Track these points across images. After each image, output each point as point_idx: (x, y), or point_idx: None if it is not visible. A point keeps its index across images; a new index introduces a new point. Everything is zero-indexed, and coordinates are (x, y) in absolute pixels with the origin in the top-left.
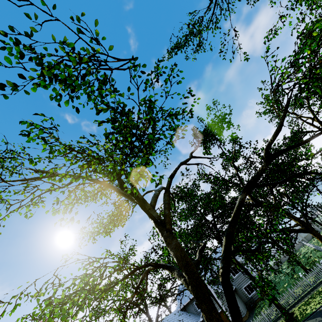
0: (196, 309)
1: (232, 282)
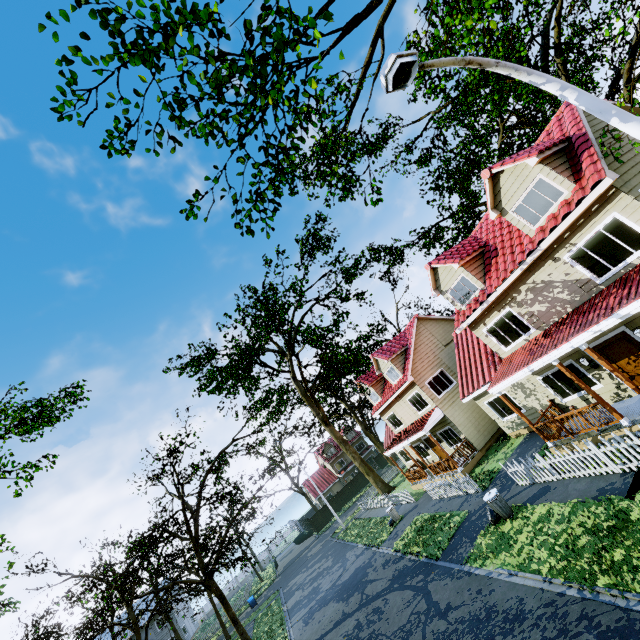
0: None
1: (154, 637)
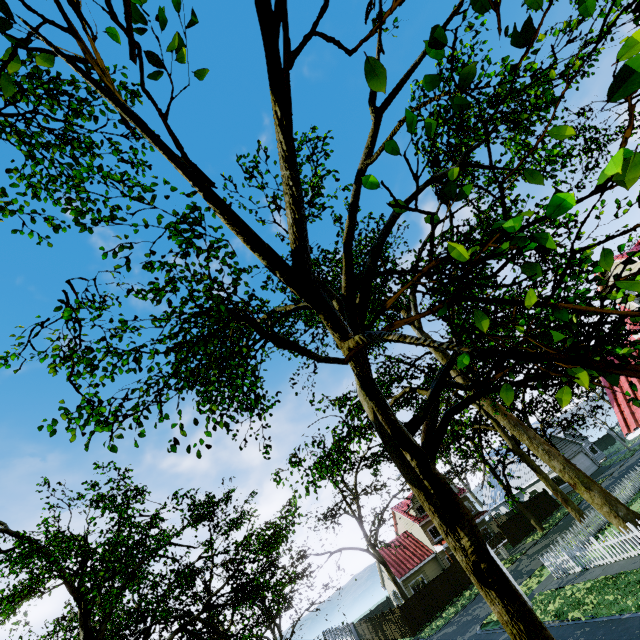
0: None
1: None
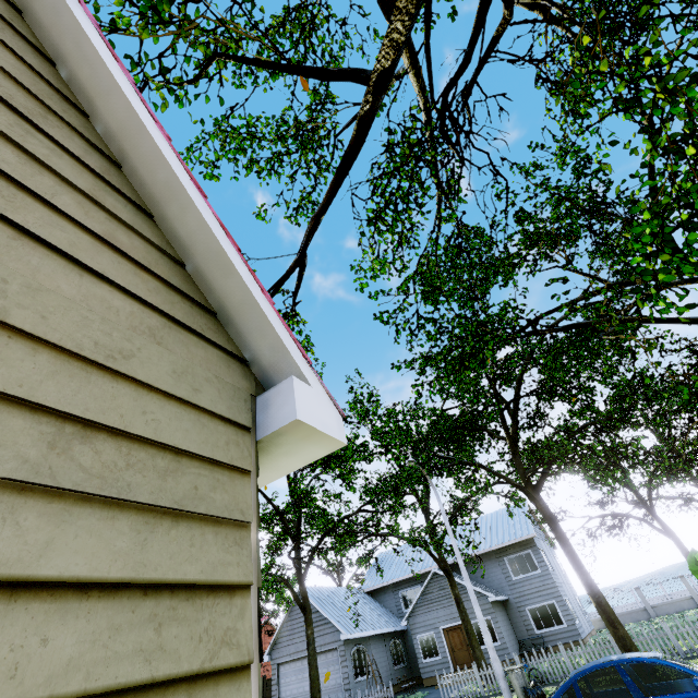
0: (400, 606)
1: (504, 585)
